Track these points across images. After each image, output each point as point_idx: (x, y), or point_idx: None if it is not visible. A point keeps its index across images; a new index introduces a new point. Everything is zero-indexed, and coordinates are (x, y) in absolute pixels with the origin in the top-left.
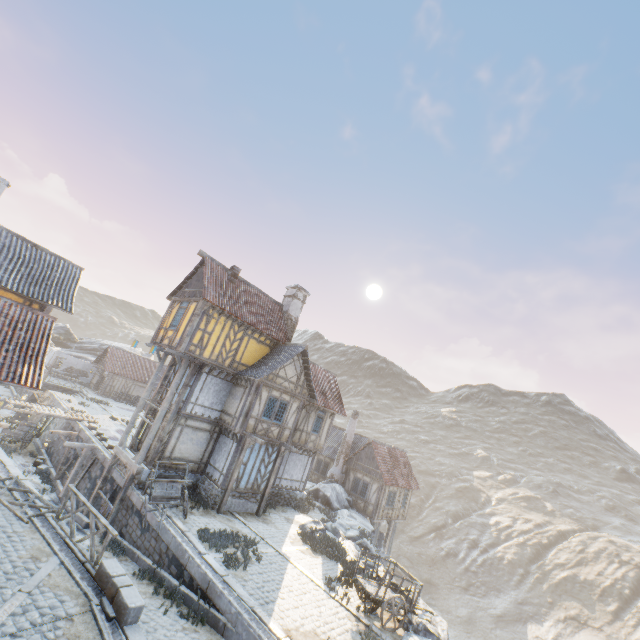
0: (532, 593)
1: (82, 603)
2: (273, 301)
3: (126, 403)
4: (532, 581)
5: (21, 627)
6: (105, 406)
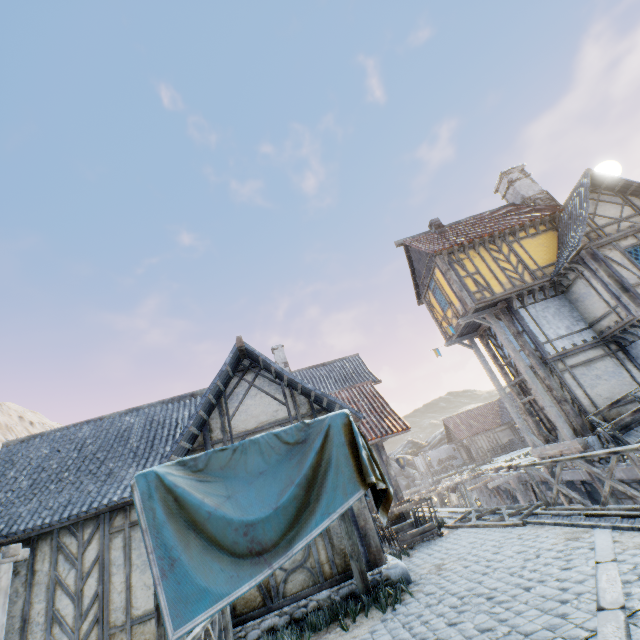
0: None
1: None
2: (498, 210)
3: (506, 453)
4: None
5: None
6: (492, 462)
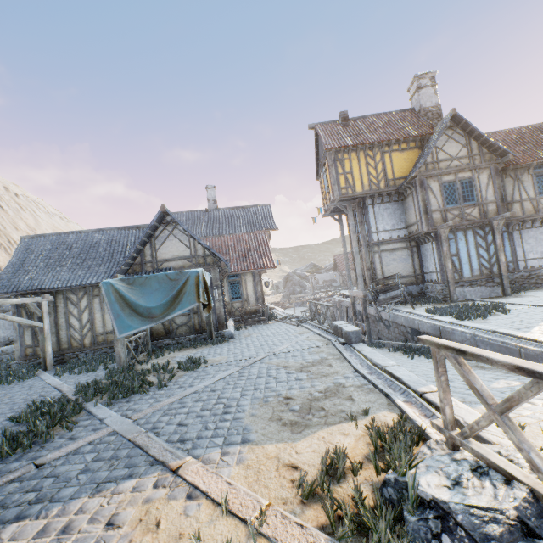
0: None
1: (326, 342)
2: (399, 113)
3: None
4: None
5: (290, 350)
6: None
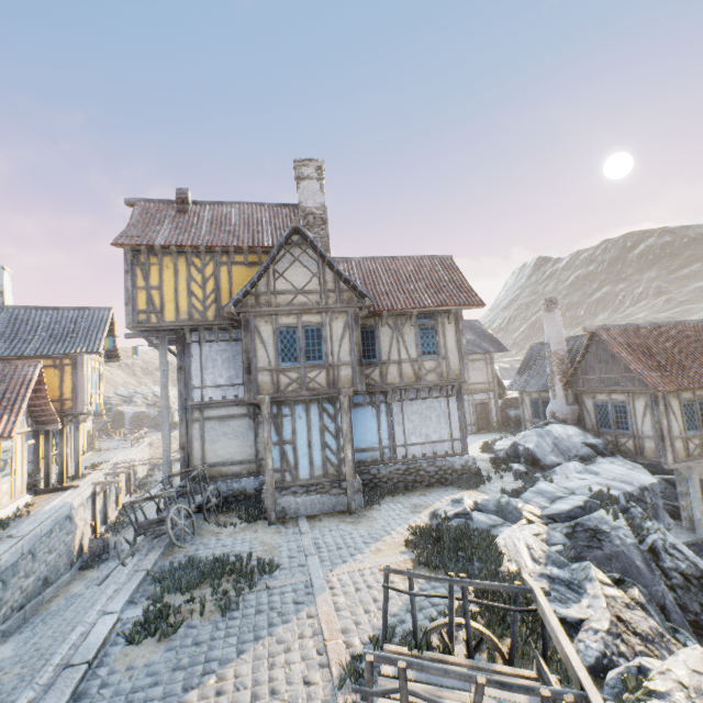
0: None
1: None
2: (276, 207)
3: None
4: None
5: None
6: None
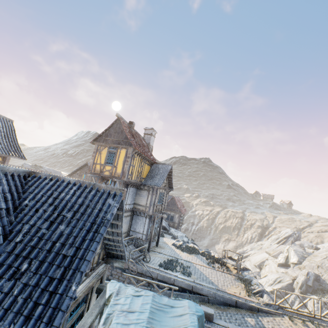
0: (214, 235)
1: None
2: (142, 138)
3: None
4: (213, 231)
5: None
6: None
